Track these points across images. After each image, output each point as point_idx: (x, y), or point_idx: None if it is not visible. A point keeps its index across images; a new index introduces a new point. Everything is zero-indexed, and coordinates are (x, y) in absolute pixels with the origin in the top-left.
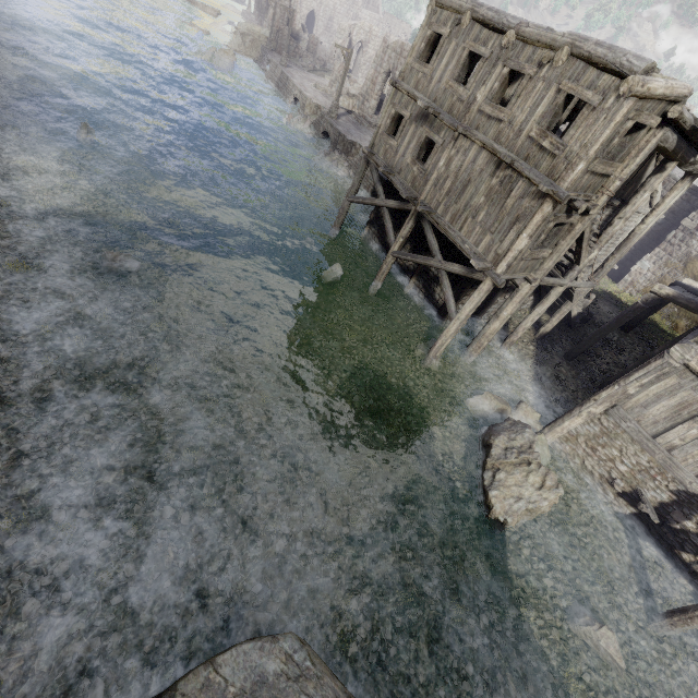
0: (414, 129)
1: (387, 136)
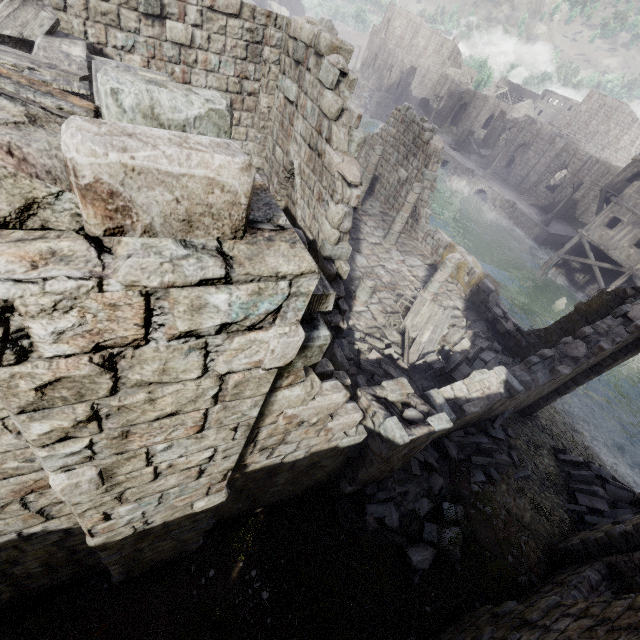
0: (631, 228)
1: (604, 228)
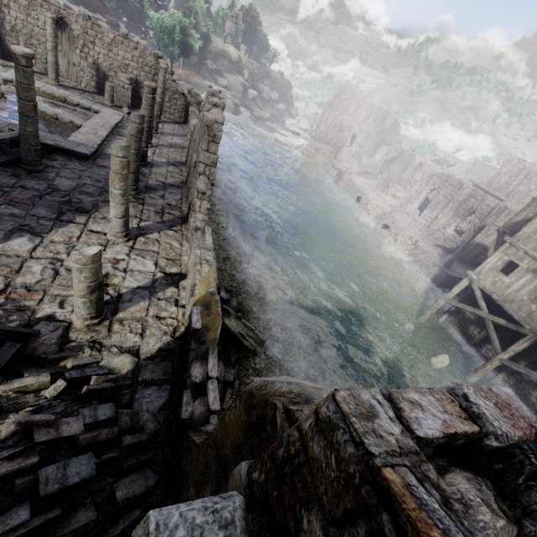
0: (532, 277)
1: (498, 273)
